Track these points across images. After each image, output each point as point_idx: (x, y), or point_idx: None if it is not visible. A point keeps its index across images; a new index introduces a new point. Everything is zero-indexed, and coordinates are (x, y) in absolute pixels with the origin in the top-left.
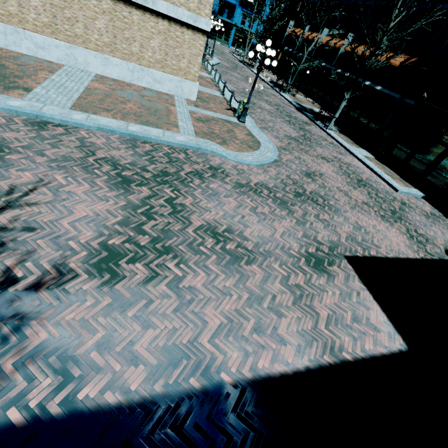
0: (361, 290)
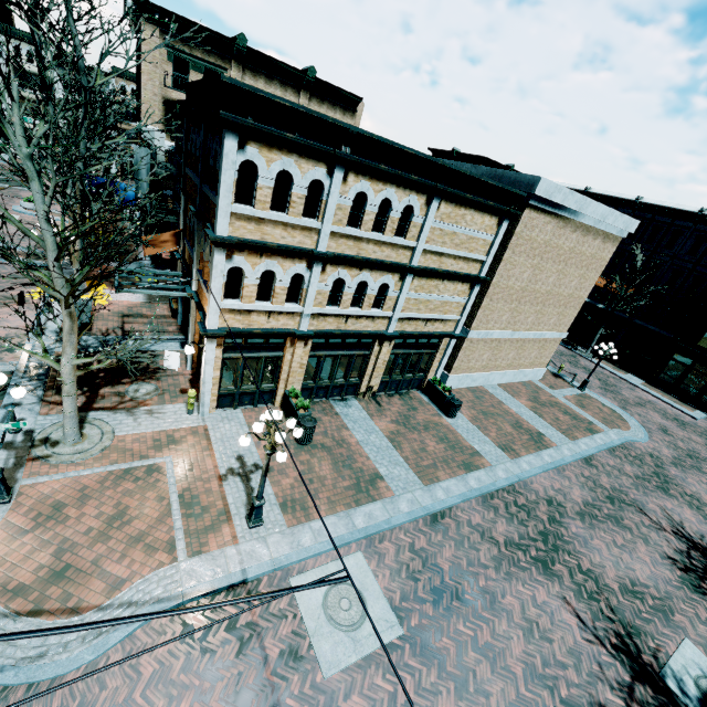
0: None
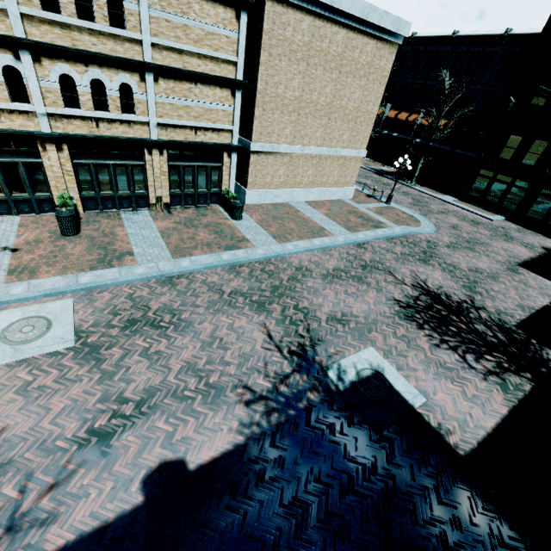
0: (536, 276)
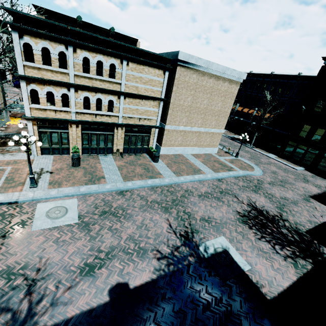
0: (320, 204)
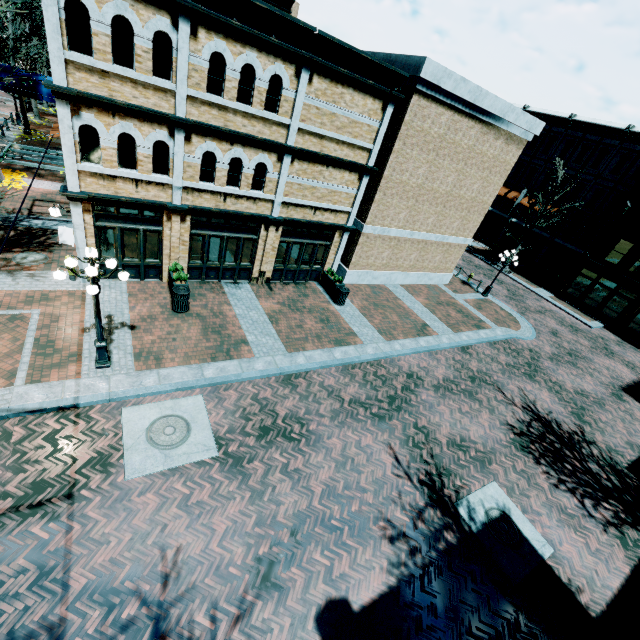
0: None
